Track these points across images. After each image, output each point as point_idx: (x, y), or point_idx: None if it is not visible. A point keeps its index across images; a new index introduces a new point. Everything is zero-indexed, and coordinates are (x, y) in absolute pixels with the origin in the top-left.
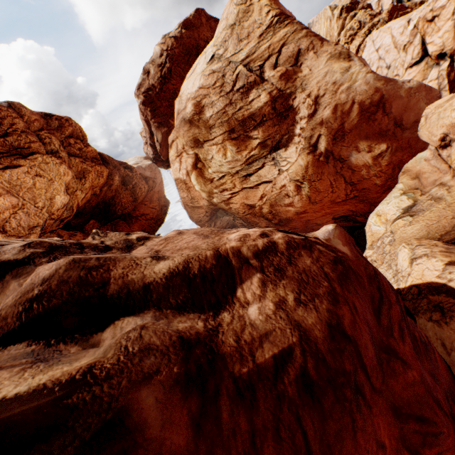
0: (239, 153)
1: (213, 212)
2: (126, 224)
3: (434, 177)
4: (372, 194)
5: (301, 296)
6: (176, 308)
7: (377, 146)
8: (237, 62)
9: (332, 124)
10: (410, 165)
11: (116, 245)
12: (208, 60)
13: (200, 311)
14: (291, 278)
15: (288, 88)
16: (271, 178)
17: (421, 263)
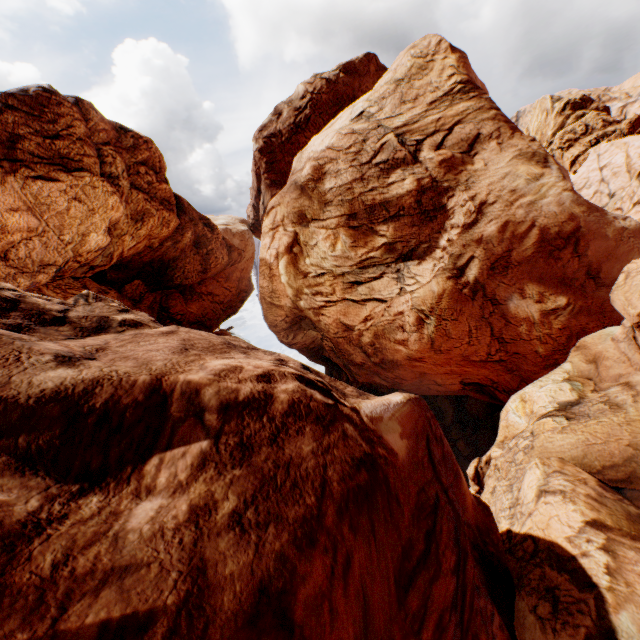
0: (353, 249)
1: (296, 320)
2: (182, 299)
3: (619, 369)
4: (527, 365)
5: (250, 510)
6: (21, 459)
7: (552, 297)
8: (389, 129)
9: (494, 246)
10: (590, 339)
11: (82, 321)
12: (354, 116)
13: (61, 477)
14: (256, 469)
15: (447, 180)
16: (387, 296)
17: (551, 503)
